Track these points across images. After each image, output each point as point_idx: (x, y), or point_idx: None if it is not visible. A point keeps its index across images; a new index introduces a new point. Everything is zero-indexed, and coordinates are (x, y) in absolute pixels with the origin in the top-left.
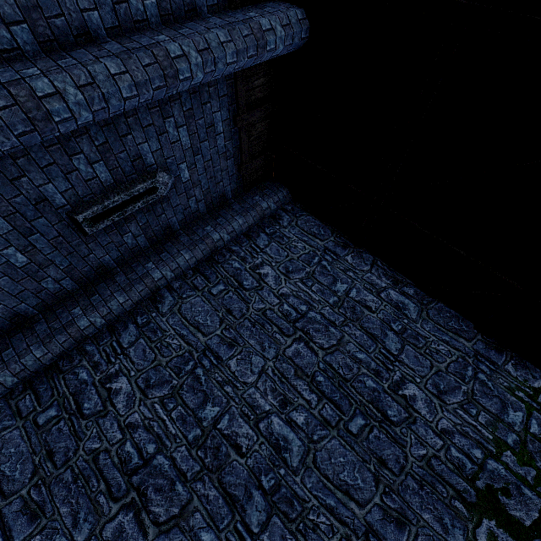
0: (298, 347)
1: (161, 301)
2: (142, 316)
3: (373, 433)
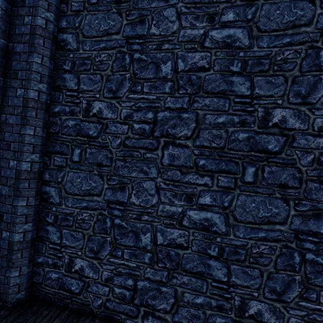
0: None
1: (66, 43)
2: (65, 64)
3: None
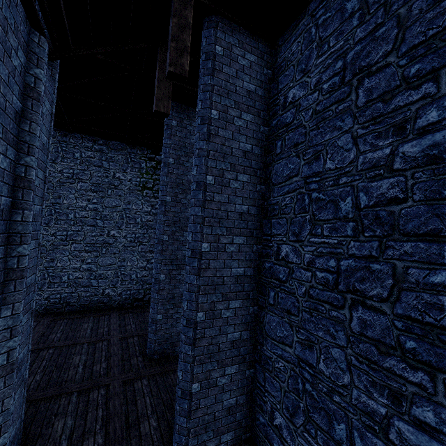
0: (80, 184)
1: None
2: None
3: (114, 191)
